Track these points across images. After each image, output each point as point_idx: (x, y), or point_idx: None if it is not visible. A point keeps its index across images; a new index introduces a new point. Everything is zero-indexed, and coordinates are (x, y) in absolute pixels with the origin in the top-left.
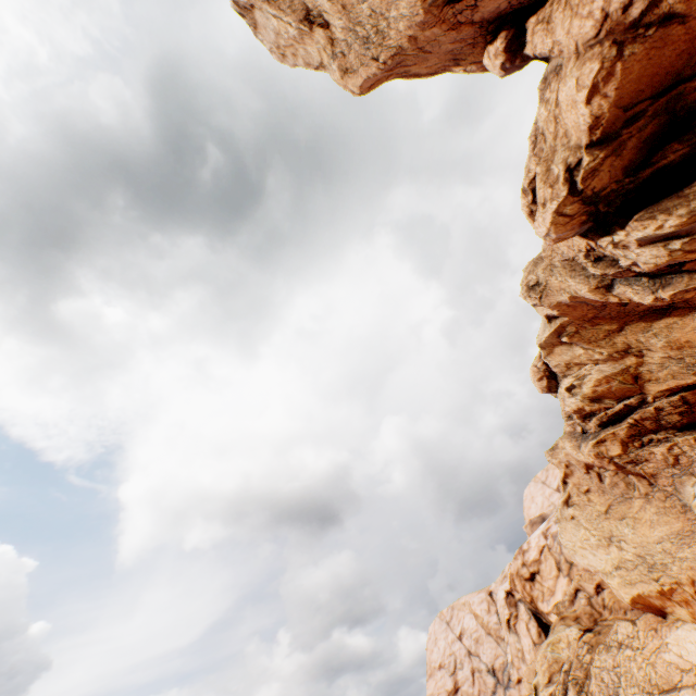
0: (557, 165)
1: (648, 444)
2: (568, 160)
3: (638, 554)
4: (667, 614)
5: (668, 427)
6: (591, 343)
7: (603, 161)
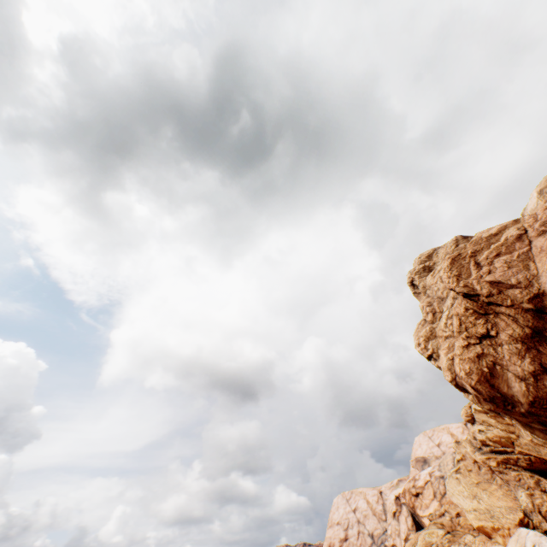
0: None
1: (509, 468)
2: None
3: (487, 508)
4: (492, 538)
5: (519, 466)
6: (498, 422)
7: None
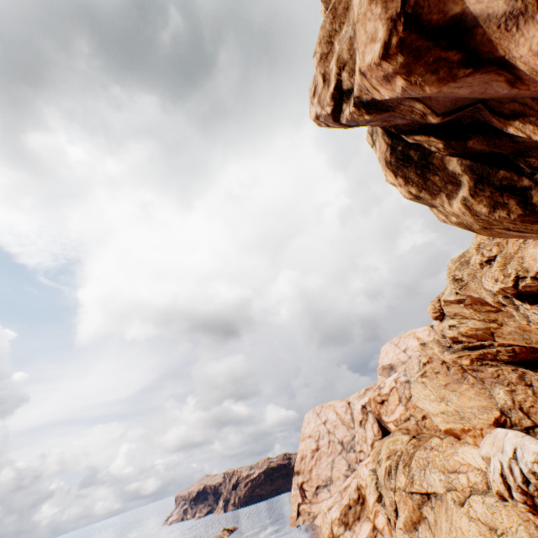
0: (511, 268)
1: (485, 365)
2: (518, 272)
3: (457, 410)
4: (461, 439)
5: (499, 360)
6: (476, 311)
7: (536, 286)
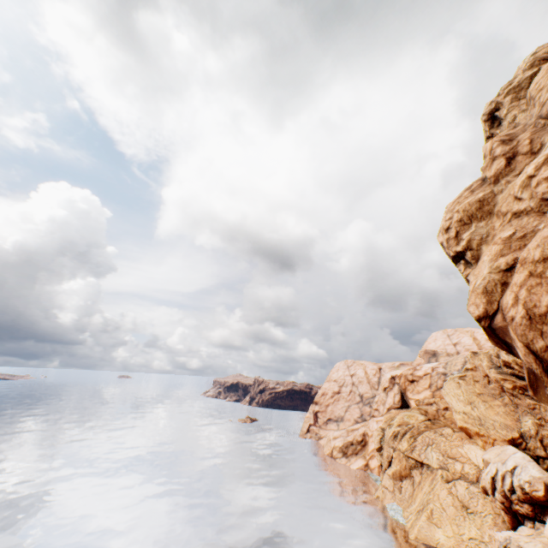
0: None
1: (526, 395)
2: None
3: (479, 417)
4: (472, 438)
5: None
6: None
7: None
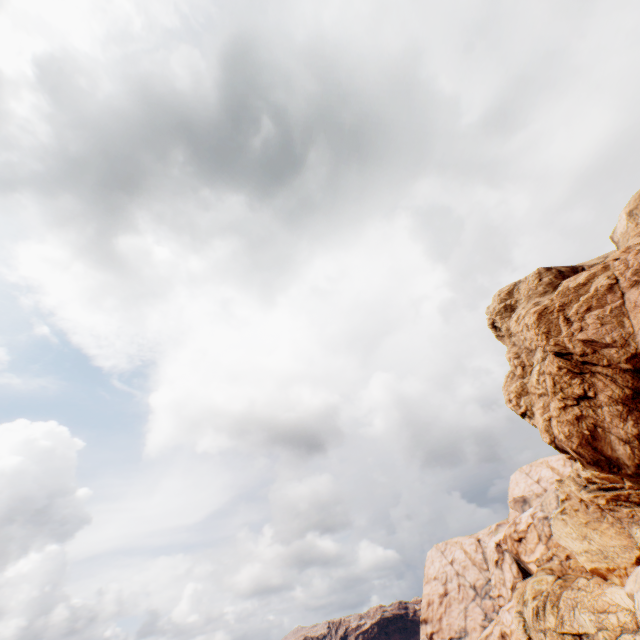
0: None
1: (620, 505)
2: None
3: (599, 548)
4: (607, 579)
5: (631, 501)
6: None
7: None
